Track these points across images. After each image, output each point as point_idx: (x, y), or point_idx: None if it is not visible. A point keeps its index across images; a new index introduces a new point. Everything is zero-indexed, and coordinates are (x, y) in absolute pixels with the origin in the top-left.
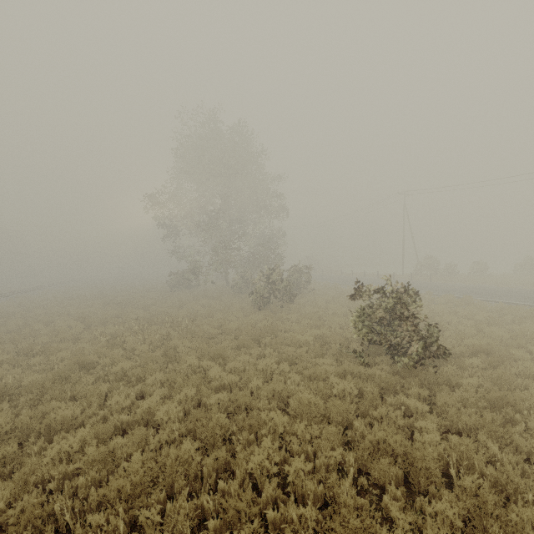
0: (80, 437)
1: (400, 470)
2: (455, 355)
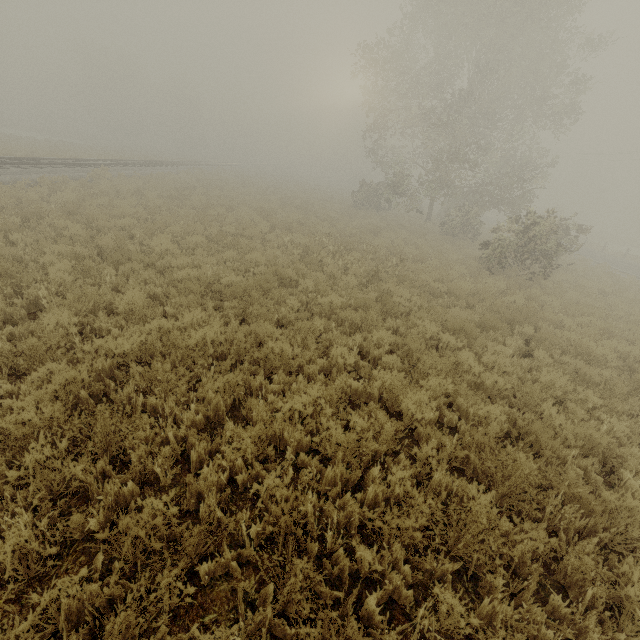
0: (312, 396)
1: None
2: None
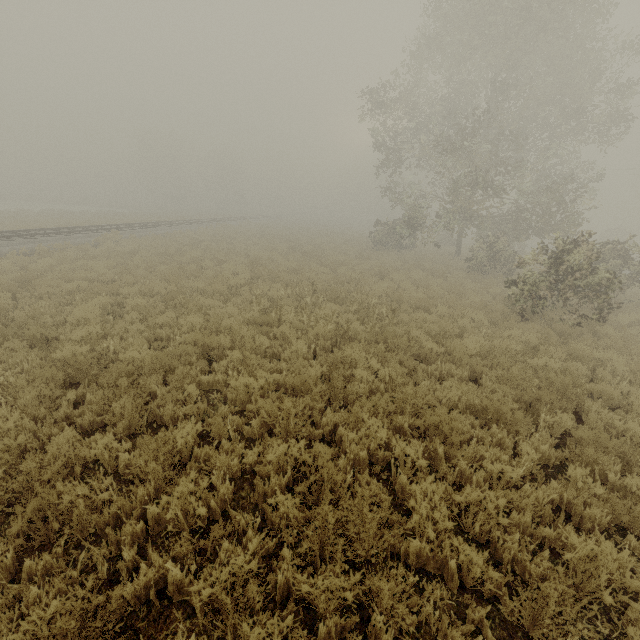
0: None
1: None
2: None
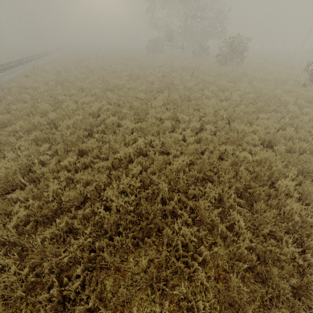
0: (213, 100)
1: None
2: None
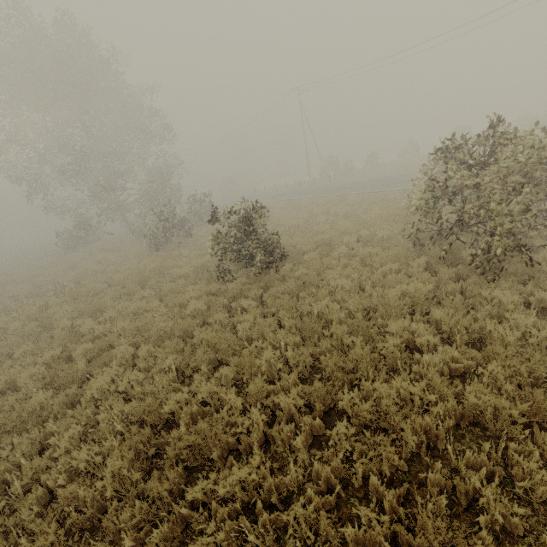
0: None
1: (210, 355)
2: (305, 253)
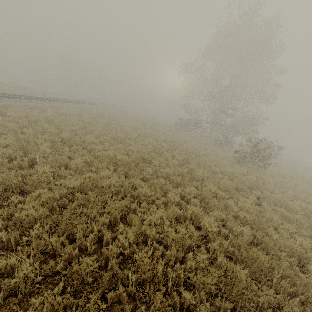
0: (160, 215)
1: None
2: None
